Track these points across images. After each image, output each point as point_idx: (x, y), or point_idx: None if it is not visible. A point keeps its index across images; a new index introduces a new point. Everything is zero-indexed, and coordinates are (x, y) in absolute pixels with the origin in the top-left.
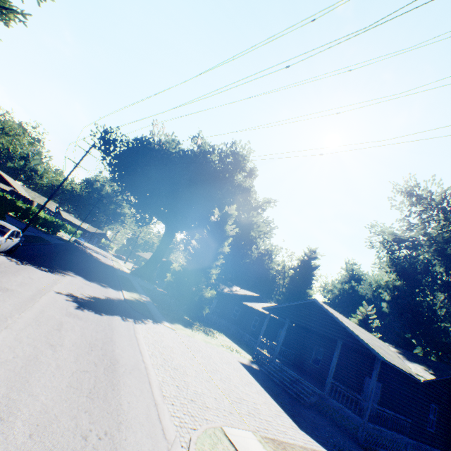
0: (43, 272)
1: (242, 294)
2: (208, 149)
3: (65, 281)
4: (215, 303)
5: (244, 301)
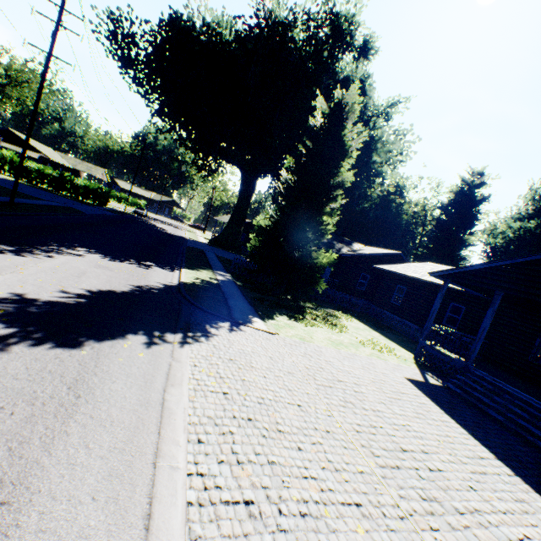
0: None
1: (370, 254)
2: (284, 18)
3: (39, 267)
4: (328, 271)
5: (375, 265)
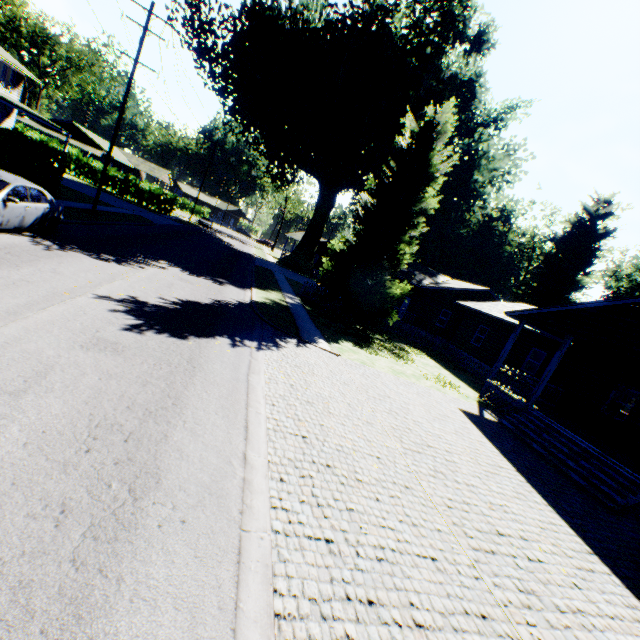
0: (98, 262)
1: (455, 289)
2: (385, 1)
3: (138, 276)
4: (406, 304)
5: (459, 301)
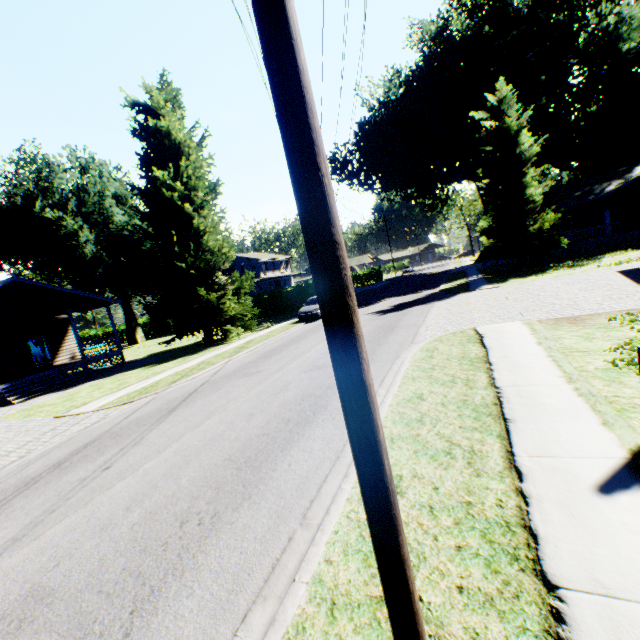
0: (360, 309)
1: None
2: (435, 29)
3: (376, 306)
4: (607, 218)
5: None
